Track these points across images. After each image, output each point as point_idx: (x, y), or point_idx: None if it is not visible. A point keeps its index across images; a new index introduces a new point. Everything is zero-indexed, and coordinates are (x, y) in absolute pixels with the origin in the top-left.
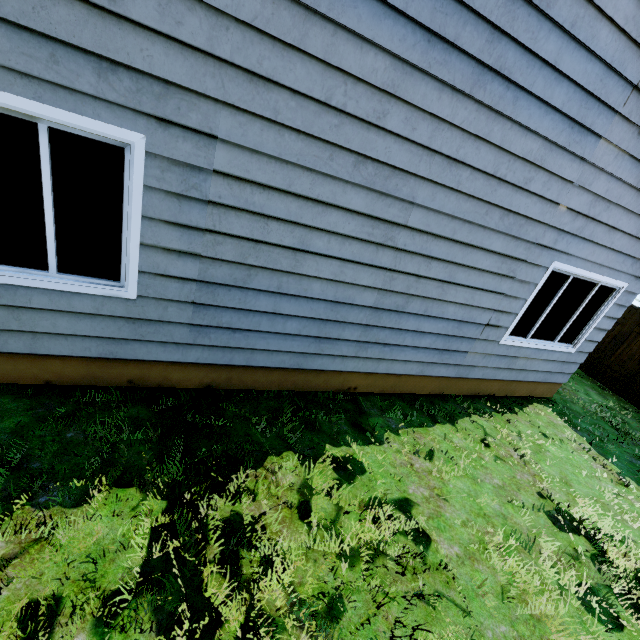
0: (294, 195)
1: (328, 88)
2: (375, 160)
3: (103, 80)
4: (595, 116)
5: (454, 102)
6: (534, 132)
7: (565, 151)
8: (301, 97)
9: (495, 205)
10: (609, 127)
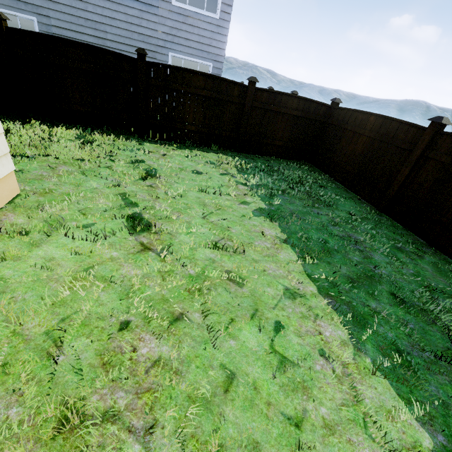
0: (73, 31)
1: (71, 3)
2: (90, 20)
3: (26, 7)
4: (151, 1)
5: (104, 2)
6: (134, 8)
7: (148, 13)
8: (66, 5)
9: (134, 32)
10: (159, 4)
